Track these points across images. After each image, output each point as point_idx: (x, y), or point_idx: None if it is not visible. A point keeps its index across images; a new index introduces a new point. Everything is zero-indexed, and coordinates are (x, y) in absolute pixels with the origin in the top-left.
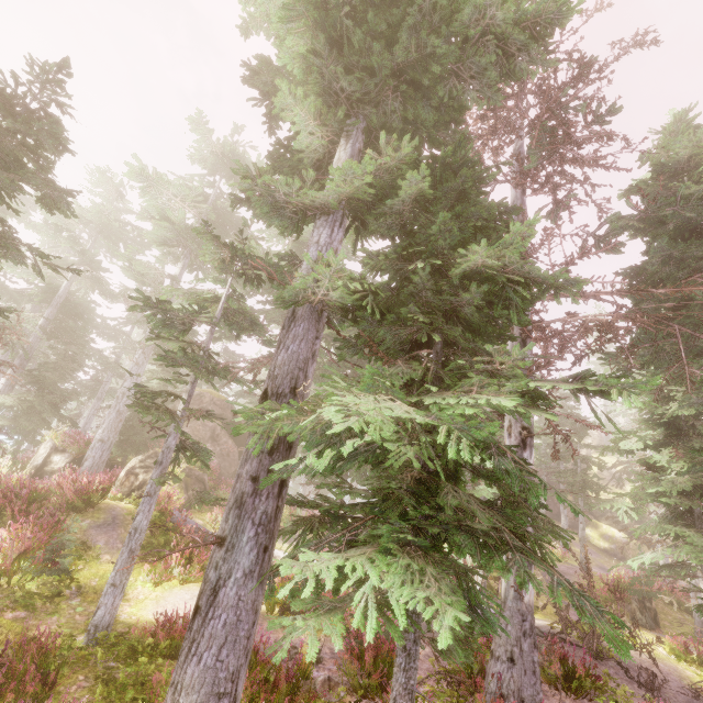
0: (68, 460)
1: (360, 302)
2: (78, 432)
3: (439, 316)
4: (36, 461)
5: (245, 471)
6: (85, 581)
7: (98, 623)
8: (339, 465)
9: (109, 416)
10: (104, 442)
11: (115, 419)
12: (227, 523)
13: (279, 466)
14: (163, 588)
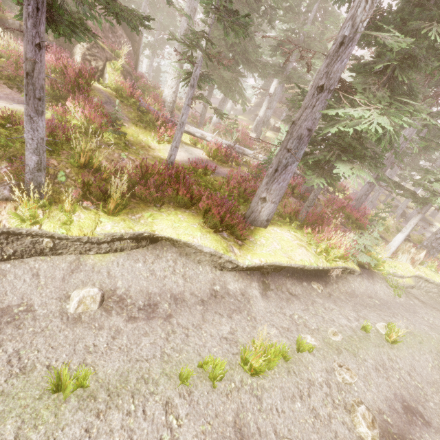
0: None
1: (390, 43)
2: None
3: (410, 61)
4: None
5: (305, 125)
6: (127, 138)
7: (172, 161)
8: (329, 125)
9: None
10: None
11: None
12: (293, 145)
13: (333, 131)
14: (161, 144)
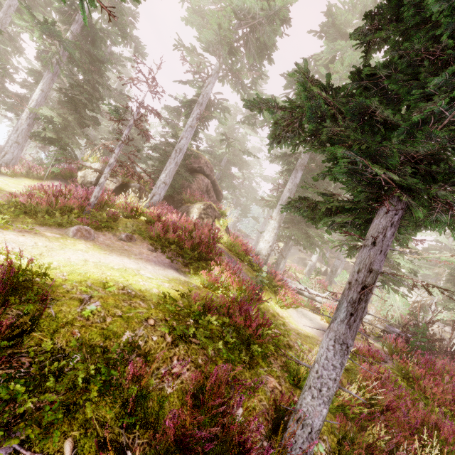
0: (117, 185)
1: None
2: (108, 159)
3: None
4: (91, 179)
5: None
6: None
7: None
8: None
9: (169, 165)
10: (167, 184)
11: (174, 168)
12: None
13: None
14: (283, 308)
